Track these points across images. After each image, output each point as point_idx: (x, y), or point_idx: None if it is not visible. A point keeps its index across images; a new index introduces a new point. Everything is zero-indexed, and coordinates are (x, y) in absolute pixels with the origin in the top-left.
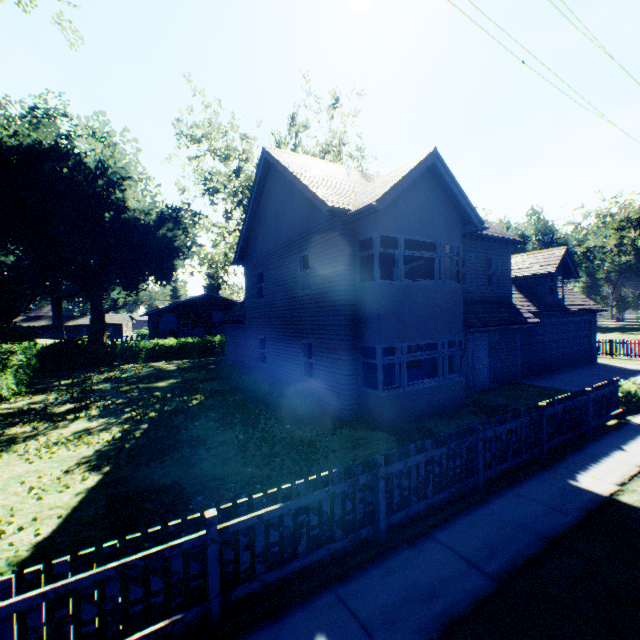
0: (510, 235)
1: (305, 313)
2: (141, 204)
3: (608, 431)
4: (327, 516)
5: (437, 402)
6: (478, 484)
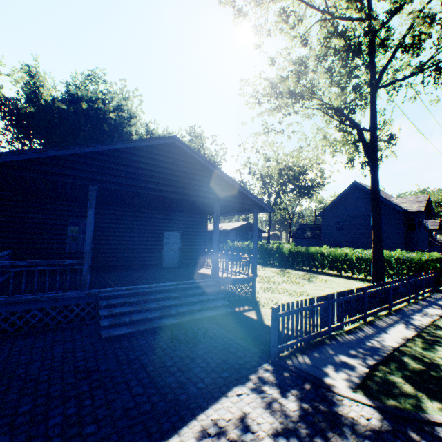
0: None
1: None
2: None
3: None
4: None
5: None
6: None
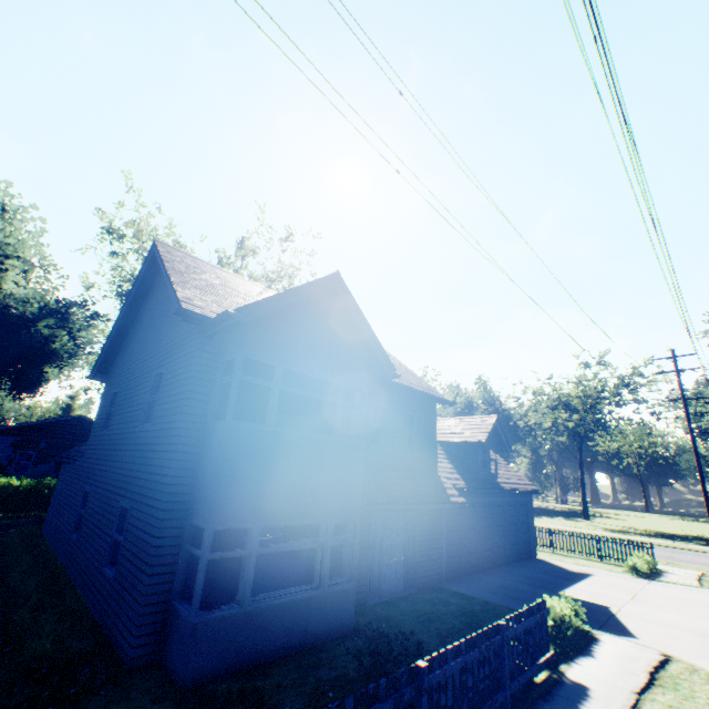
0: (437, 392)
1: (137, 458)
2: (25, 290)
3: (534, 702)
4: None
5: (304, 629)
6: None
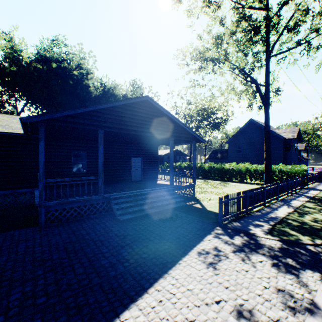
0: None
1: None
2: None
3: None
4: (317, 177)
5: None
6: (321, 179)
